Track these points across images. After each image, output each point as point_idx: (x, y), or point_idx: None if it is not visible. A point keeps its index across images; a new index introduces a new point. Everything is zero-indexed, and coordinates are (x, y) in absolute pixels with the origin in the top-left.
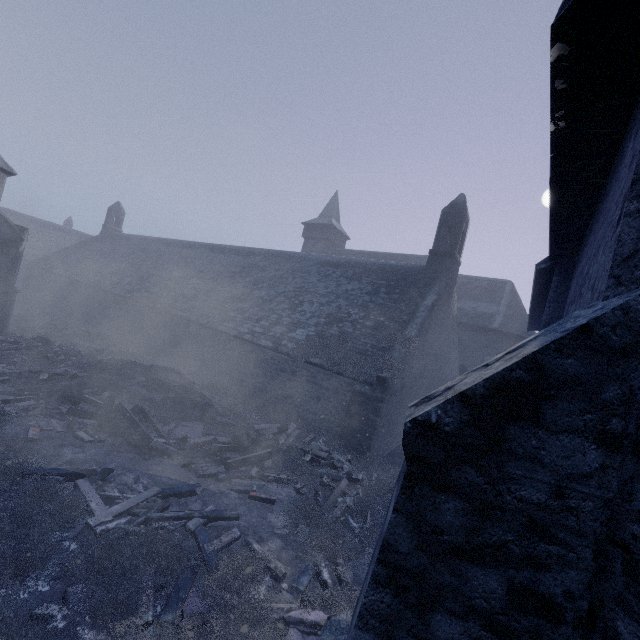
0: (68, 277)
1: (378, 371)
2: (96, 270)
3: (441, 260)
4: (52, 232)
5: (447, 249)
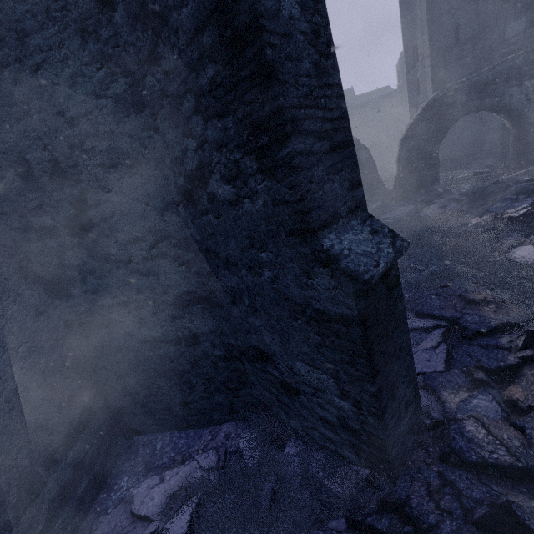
0: None
1: None
2: None
3: None
4: None
5: None
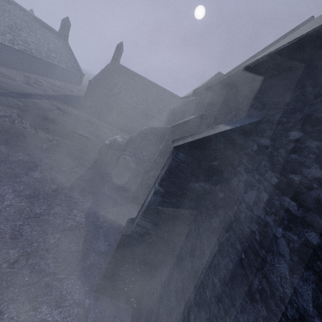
0: (146, 112)
1: None
2: (157, 110)
3: None
4: (46, 31)
5: None
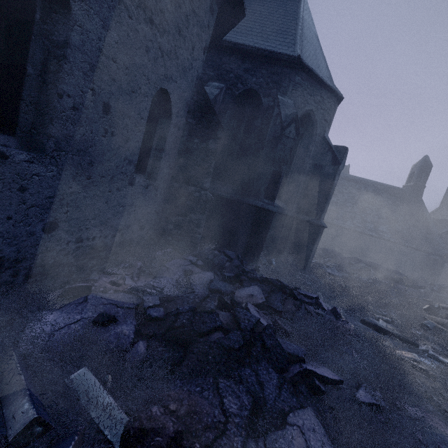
0: None
1: (440, 250)
2: None
3: (419, 189)
4: None
5: (421, 184)
